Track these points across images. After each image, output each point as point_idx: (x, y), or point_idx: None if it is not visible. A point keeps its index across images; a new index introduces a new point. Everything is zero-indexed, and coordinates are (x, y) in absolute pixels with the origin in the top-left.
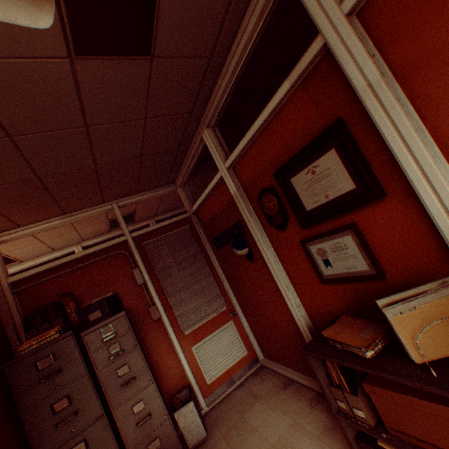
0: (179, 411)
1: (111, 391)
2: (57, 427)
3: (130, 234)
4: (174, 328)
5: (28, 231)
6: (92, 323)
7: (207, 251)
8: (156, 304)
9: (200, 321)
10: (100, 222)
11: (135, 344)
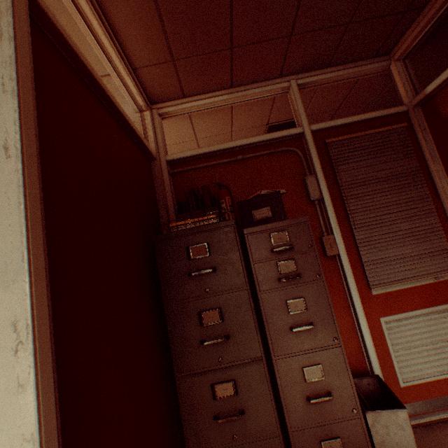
0: (374, 413)
1: (273, 328)
2: (201, 345)
3: (307, 126)
4: (354, 279)
5: (190, 105)
6: (256, 223)
7: (429, 173)
8: (333, 235)
9: (400, 283)
10: (257, 127)
11: (316, 272)
